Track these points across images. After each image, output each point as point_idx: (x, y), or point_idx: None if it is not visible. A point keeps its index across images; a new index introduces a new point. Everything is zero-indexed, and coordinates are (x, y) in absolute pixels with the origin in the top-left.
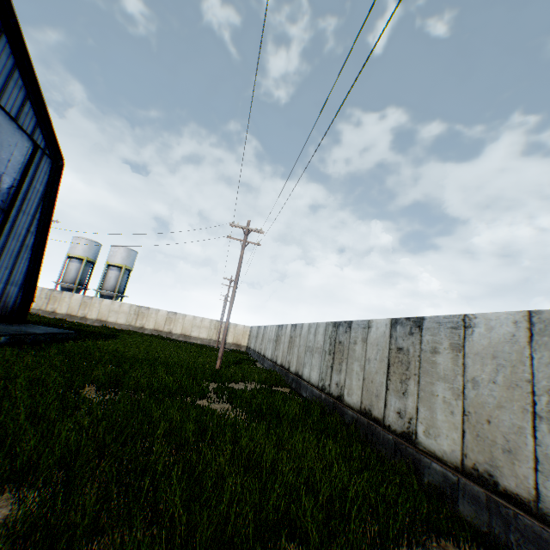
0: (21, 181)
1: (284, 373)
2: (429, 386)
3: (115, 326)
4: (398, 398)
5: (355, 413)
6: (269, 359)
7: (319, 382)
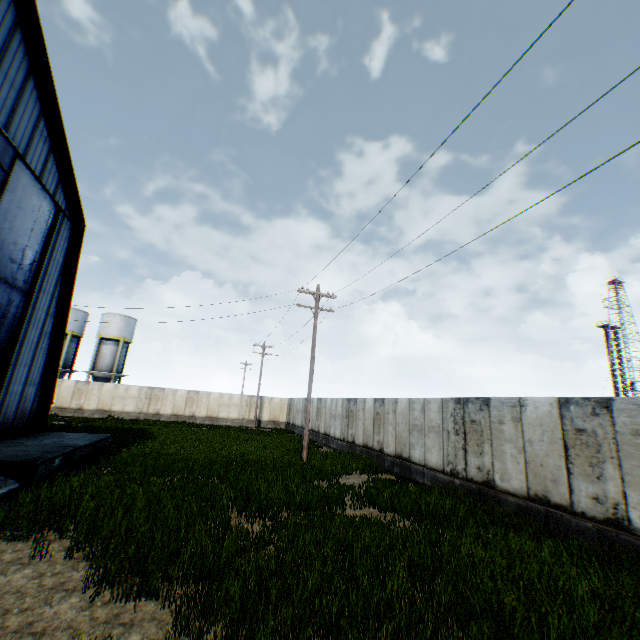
0: (44, 254)
1: (373, 455)
2: (636, 469)
3: (122, 415)
4: (589, 482)
5: (520, 500)
6: (338, 439)
7: (444, 466)
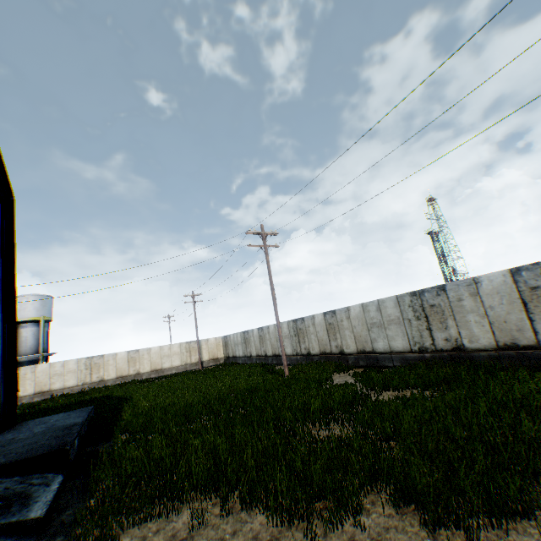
0: None
1: (334, 358)
2: None
3: (65, 391)
4: None
5: (492, 352)
6: (291, 355)
7: (412, 347)
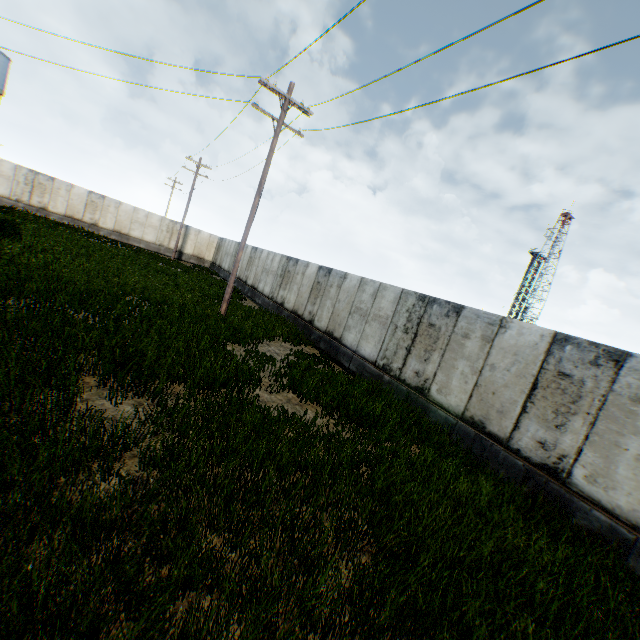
0: None
1: (301, 324)
2: (612, 435)
3: None
4: (544, 428)
5: (452, 418)
6: (266, 296)
7: (378, 359)
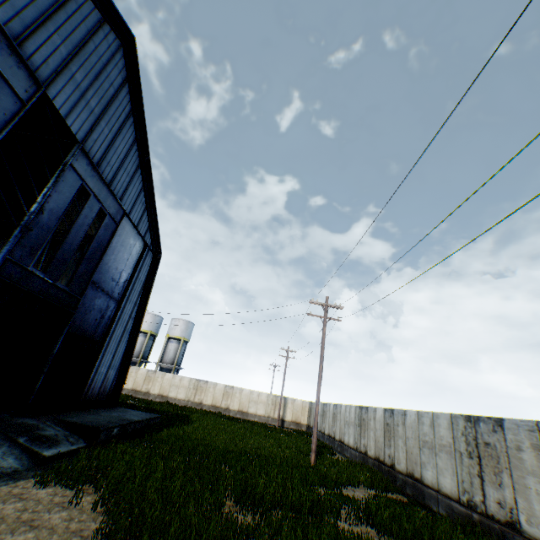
0: (133, 275)
1: (384, 470)
2: None
3: (175, 401)
4: None
5: None
6: (352, 447)
7: (459, 494)
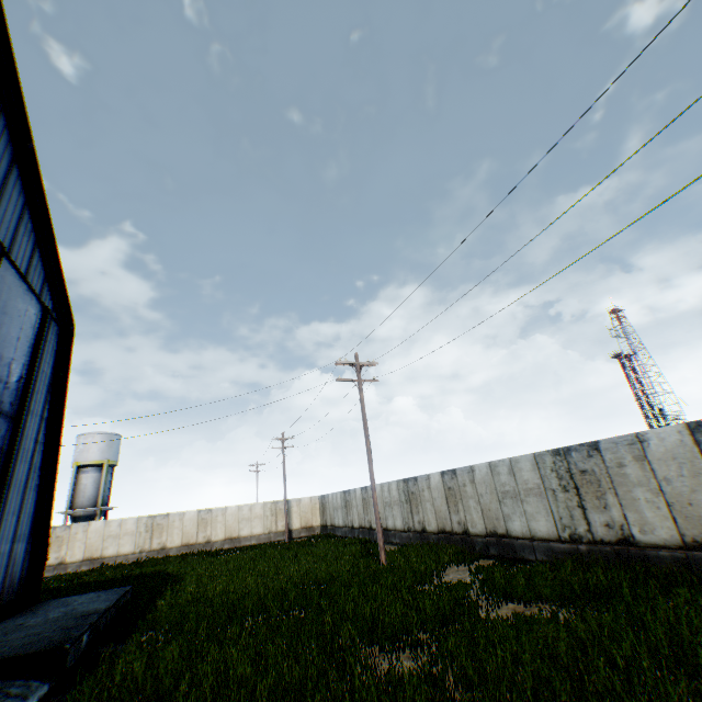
0: (33, 367)
1: (456, 540)
2: None
3: (118, 560)
4: None
5: (676, 552)
6: (401, 530)
7: (559, 533)
